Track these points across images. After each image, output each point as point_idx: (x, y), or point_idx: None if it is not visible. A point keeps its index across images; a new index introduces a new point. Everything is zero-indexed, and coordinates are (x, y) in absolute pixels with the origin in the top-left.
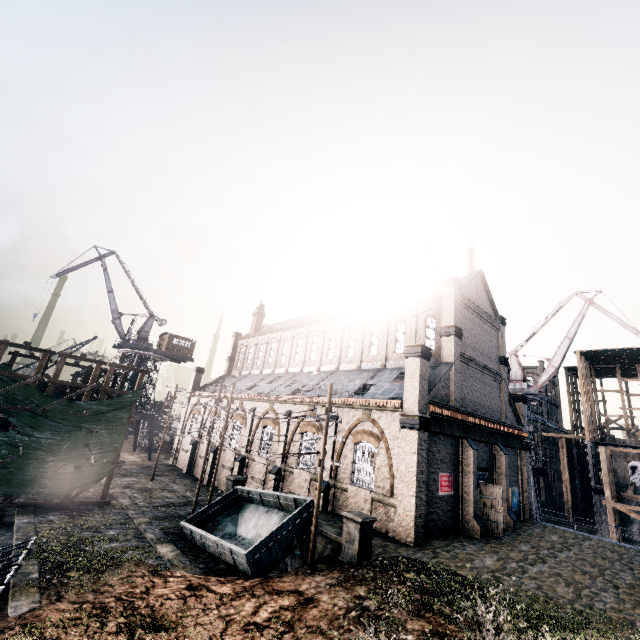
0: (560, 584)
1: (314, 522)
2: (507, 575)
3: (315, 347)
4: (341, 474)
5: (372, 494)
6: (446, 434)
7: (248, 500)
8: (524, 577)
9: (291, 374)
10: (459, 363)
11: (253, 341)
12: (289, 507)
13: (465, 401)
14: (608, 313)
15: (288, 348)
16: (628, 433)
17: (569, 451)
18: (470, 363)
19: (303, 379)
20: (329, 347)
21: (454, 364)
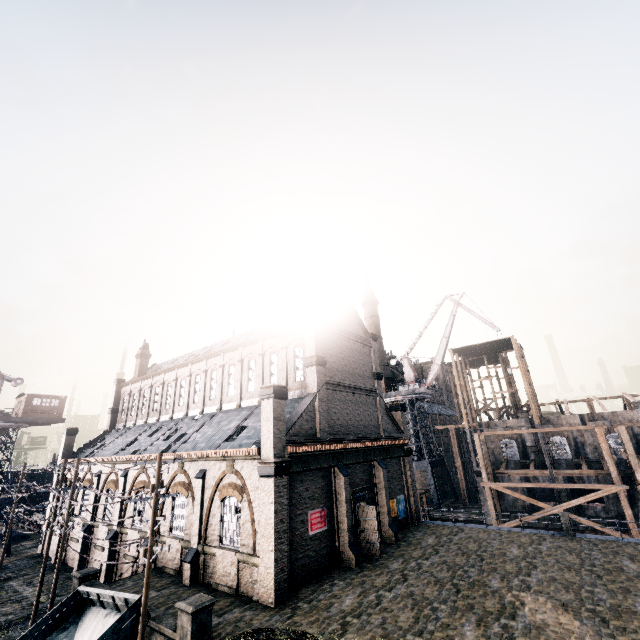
0: (406, 609)
1: (140, 627)
2: (358, 616)
3: (198, 388)
4: (210, 536)
5: (237, 555)
6: (313, 469)
7: (91, 602)
8: (374, 612)
9: (175, 421)
10: (324, 392)
11: (137, 387)
12: (124, 607)
13: (335, 427)
14: (472, 312)
15: (172, 391)
16: (499, 414)
17: (460, 438)
18: (338, 388)
19: (184, 426)
20: (211, 386)
21: (318, 394)
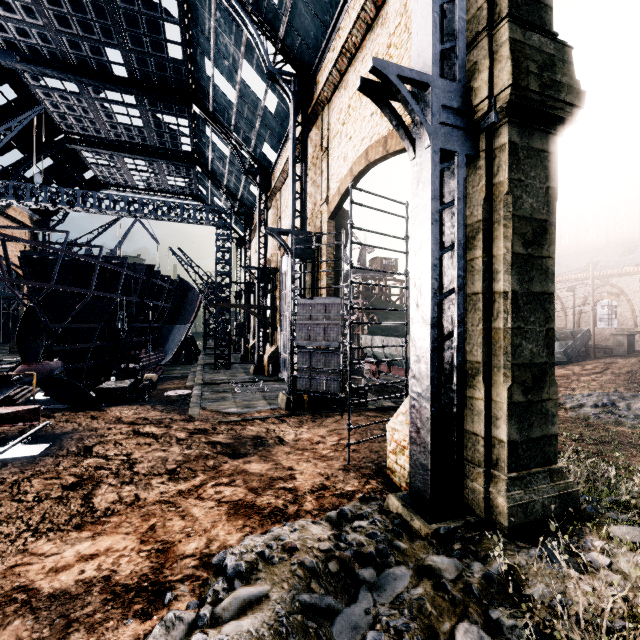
0: None
1: (592, 339)
2: None
3: None
4: (583, 323)
5: (617, 330)
6: None
7: None
8: None
9: None
10: None
11: None
12: (564, 338)
13: None
14: None
15: None
16: None
17: None
18: None
19: None
20: None
21: None
